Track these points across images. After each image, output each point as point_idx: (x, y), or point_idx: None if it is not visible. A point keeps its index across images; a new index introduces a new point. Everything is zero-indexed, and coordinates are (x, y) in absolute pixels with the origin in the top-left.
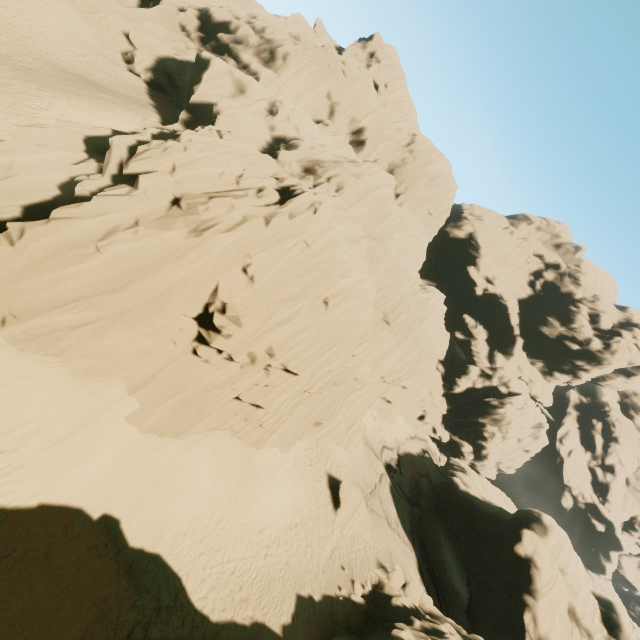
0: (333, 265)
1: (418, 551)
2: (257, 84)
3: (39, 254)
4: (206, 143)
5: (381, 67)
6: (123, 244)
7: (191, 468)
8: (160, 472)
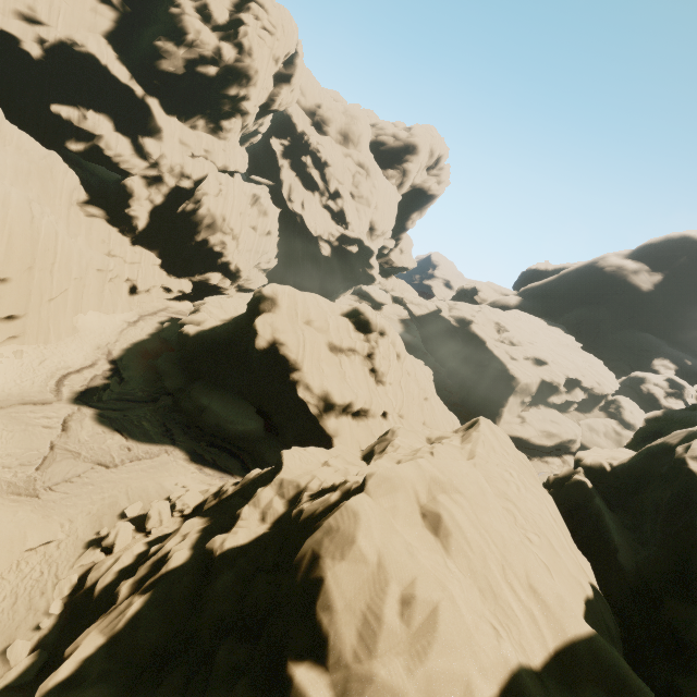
0: None
1: (185, 441)
2: None
3: None
4: None
5: None
6: None
7: None
8: None
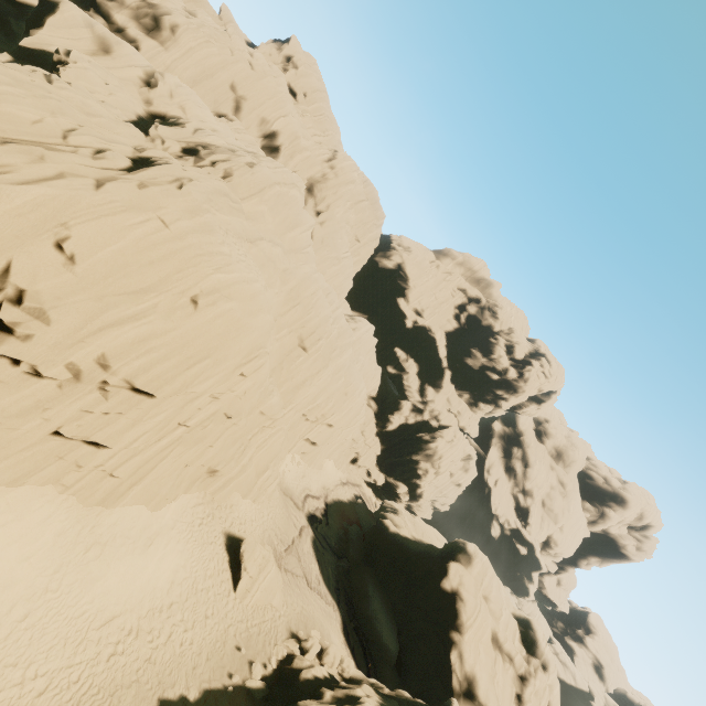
0: (205, 255)
1: (344, 609)
2: (128, 46)
3: None
4: (15, 78)
5: (299, 74)
6: None
7: None
8: None
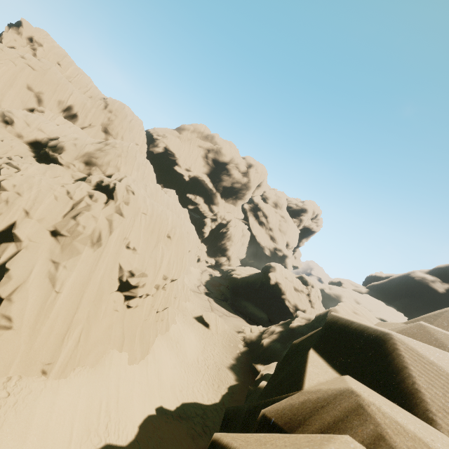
0: (161, 216)
1: (242, 316)
2: None
3: (31, 321)
4: (23, 181)
5: (46, 49)
6: (69, 279)
7: (161, 361)
8: (155, 374)
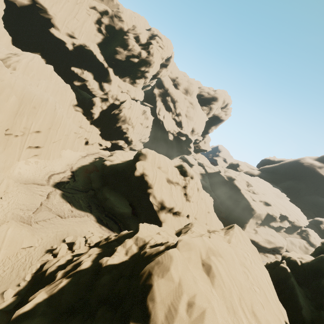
0: None
1: (96, 212)
2: None
3: None
4: None
5: None
6: None
7: None
8: None
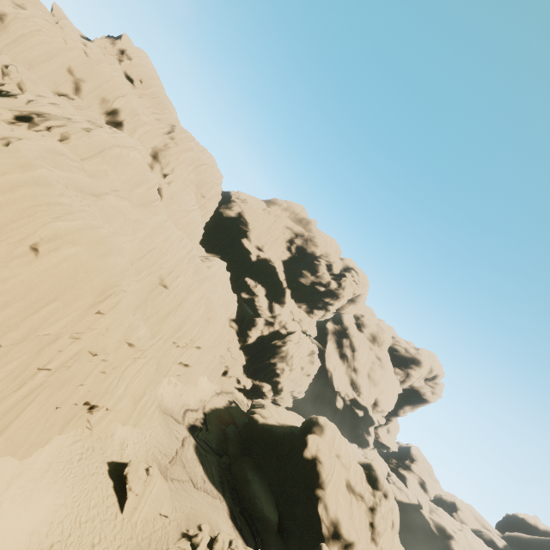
0: (41, 205)
1: (229, 498)
2: None
3: None
4: None
5: (133, 64)
6: None
7: None
8: None
